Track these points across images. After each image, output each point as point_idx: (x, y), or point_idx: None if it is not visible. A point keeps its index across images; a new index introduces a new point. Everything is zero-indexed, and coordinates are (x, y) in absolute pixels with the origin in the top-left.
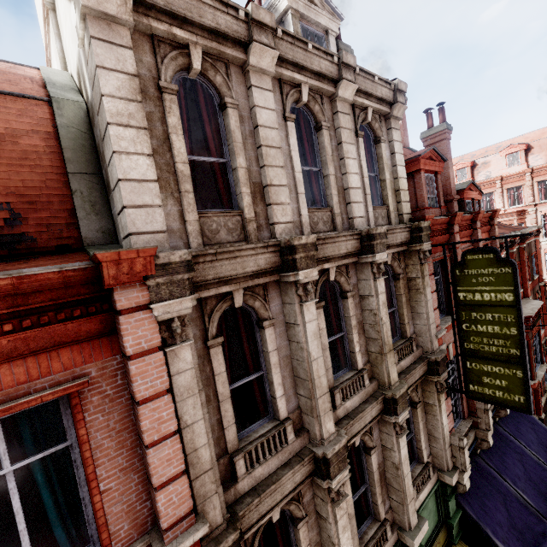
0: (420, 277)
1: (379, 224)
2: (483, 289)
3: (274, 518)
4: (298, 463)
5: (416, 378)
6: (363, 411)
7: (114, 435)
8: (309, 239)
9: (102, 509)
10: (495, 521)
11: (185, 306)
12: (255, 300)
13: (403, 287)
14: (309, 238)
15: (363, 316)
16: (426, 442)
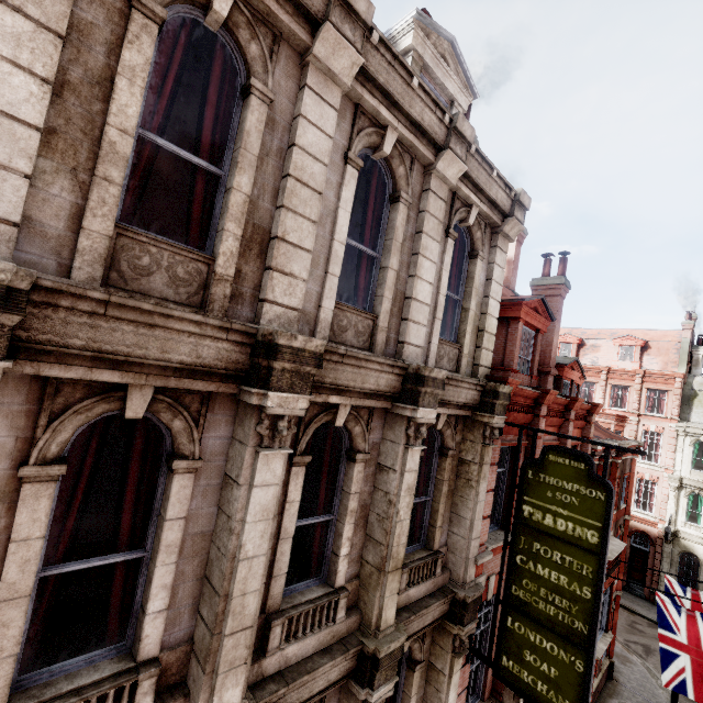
0: (477, 462)
1: (442, 367)
2: (559, 511)
3: None
4: None
5: (427, 621)
6: (313, 671)
7: None
8: (311, 345)
9: None
10: None
11: None
12: (175, 416)
13: (450, 470)
14: (311, 343)
15: (373, 498)
16: None
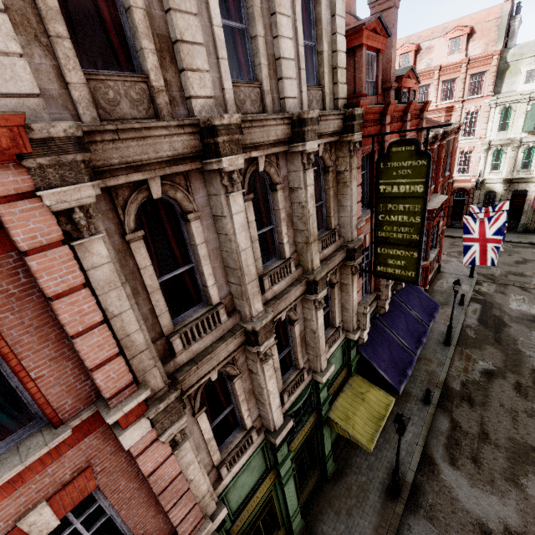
0: (348, 170)
1: (313, 109)
2: (400, 181)
3: (213, 378)
4: (231, 337)
5: (336, 263)
6: (288, 292)
7: (34, 331)
8: (233, 119)
9: (39, 393)
10: (381, 359)
11: (86, 194)
12: (176, 191)
13: (332, 181)
14: (233, 118)
15: (292, 209)
16: (339, 312)
